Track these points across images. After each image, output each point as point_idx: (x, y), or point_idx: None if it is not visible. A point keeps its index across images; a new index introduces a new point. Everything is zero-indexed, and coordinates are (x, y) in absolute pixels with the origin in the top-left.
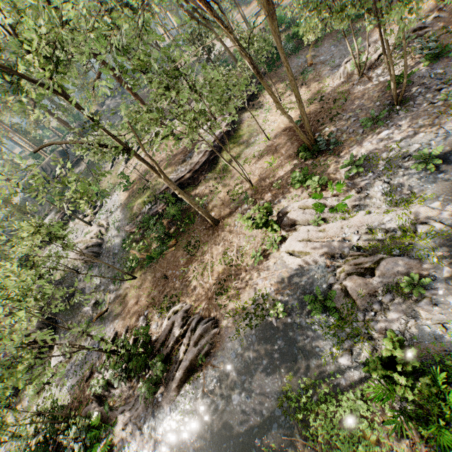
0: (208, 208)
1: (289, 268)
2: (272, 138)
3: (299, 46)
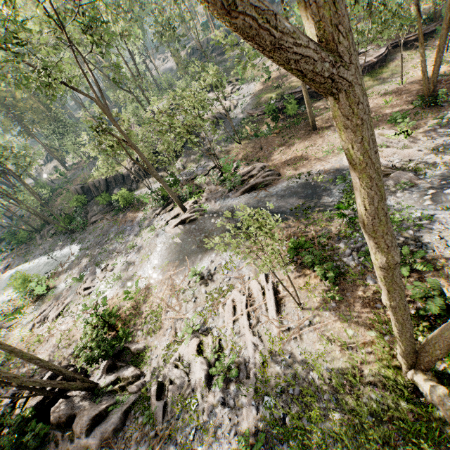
0: (315, 119)
1: (342, 164)
2: (407, 83)
3: None
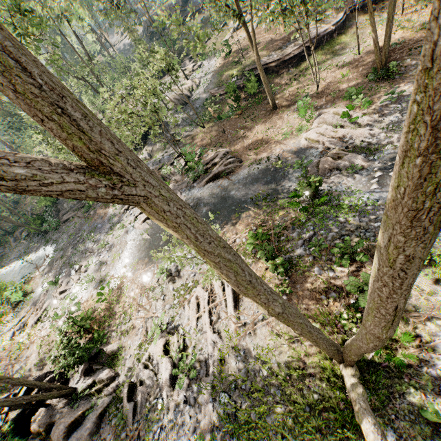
0: (276, 97)
1: (300, 147)
2: (364, 53)
3: None
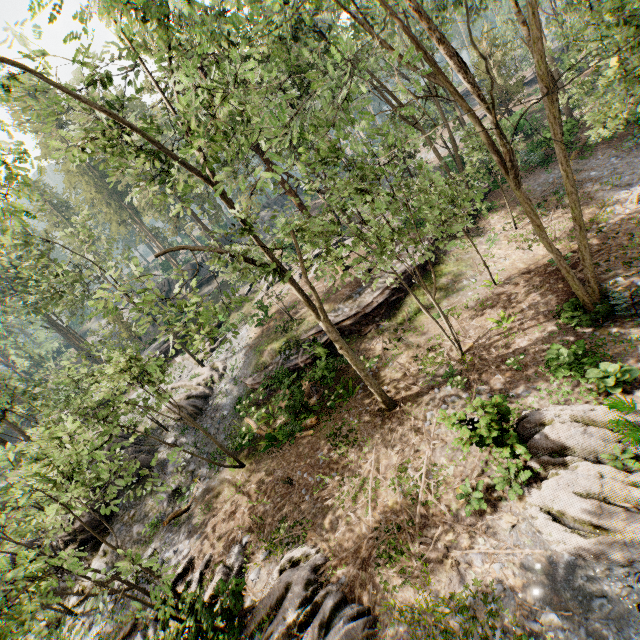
0: (378, 377)
1: (551, 550)
2: (502, 282)
3: (550, 158)
